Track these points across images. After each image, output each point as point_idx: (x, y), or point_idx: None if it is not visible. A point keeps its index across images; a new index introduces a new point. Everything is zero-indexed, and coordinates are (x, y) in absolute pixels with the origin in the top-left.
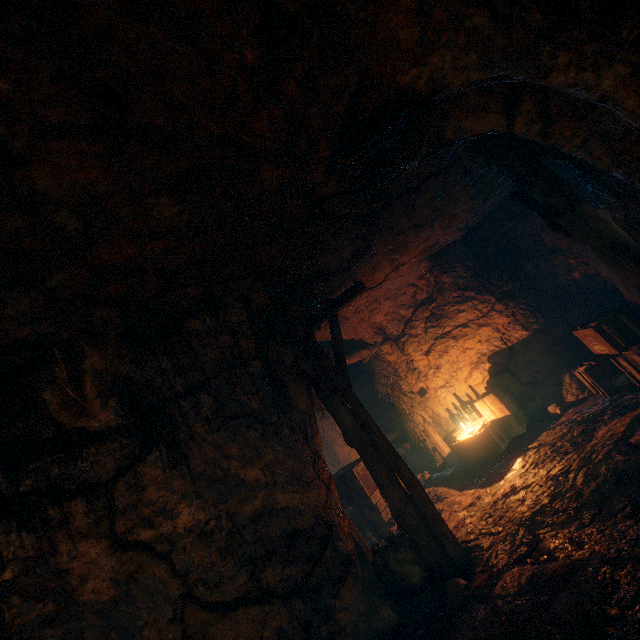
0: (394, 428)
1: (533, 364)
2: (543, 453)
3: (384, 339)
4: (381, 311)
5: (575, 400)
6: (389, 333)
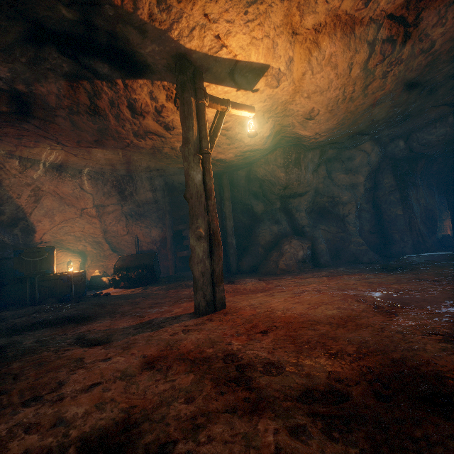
0: None
1: None
2: None
3: None
4: None
5: None
6: None
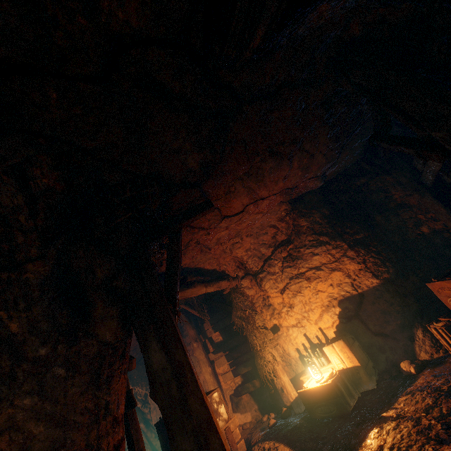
0: (246, 362)
1: (383, 313)
2: (406, 432)
3: (245, 274)
4: (243, 246)
5: (429, 359)
6: (249, 268)
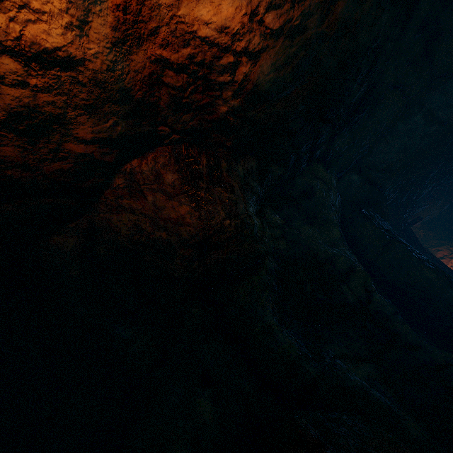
0: None
1: None
2: None
3: None
4: None
5: None
6: None
